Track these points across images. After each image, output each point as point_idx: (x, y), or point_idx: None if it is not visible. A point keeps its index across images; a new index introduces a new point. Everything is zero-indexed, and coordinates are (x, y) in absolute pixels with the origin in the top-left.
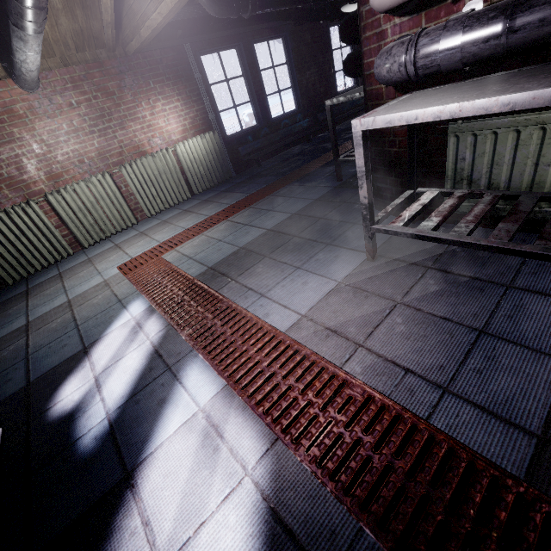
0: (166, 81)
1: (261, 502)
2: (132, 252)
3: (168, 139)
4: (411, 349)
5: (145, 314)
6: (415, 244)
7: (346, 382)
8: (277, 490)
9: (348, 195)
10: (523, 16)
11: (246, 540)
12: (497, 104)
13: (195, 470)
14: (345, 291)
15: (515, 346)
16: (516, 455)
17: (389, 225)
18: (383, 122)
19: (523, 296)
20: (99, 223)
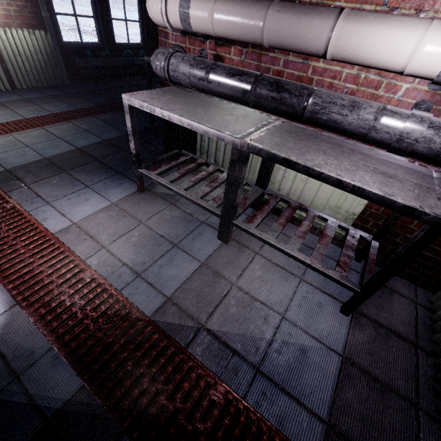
0: None
1: None
2: None
3: None
4: (134, 252)
5: None
6: None
7: (83, 269)
8: (3, 334)
9: (152, 138)
10: (213, 76)
11: None
12: (186, 123)
13: None
14: (113, 210)
15: (186, 254)
16: (153, 306)
17: (149, 172)
18: (139, 105)
19: (206, 228)
20: None
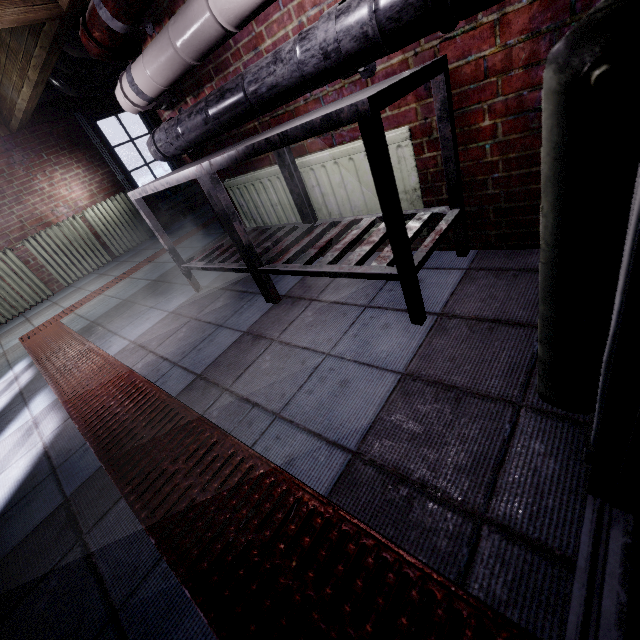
0: (61, 151)
1: (42, 450)
2: (37, 322)
3: (74, 206)
4: (177, 346)
5: (24, 369)
6: (234, 274)
7: (128, 376)
8: (54, 442)
9: None
10: (181, 126)
11: (24, 469)
12: (165, 183)
13: (12, 449)
14: (169, 318)
15: (229, 330)
16: (182, 386)
17: (190, 263)
18: (139, 194)
19: (258, 298)
20: (8, 300)
